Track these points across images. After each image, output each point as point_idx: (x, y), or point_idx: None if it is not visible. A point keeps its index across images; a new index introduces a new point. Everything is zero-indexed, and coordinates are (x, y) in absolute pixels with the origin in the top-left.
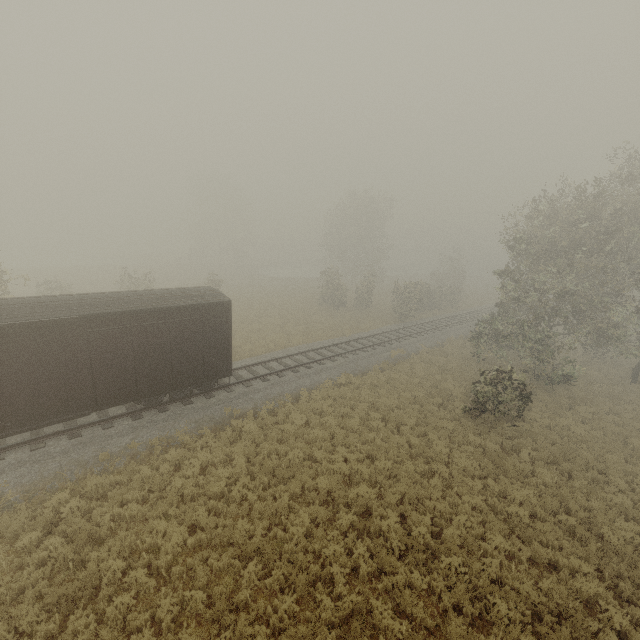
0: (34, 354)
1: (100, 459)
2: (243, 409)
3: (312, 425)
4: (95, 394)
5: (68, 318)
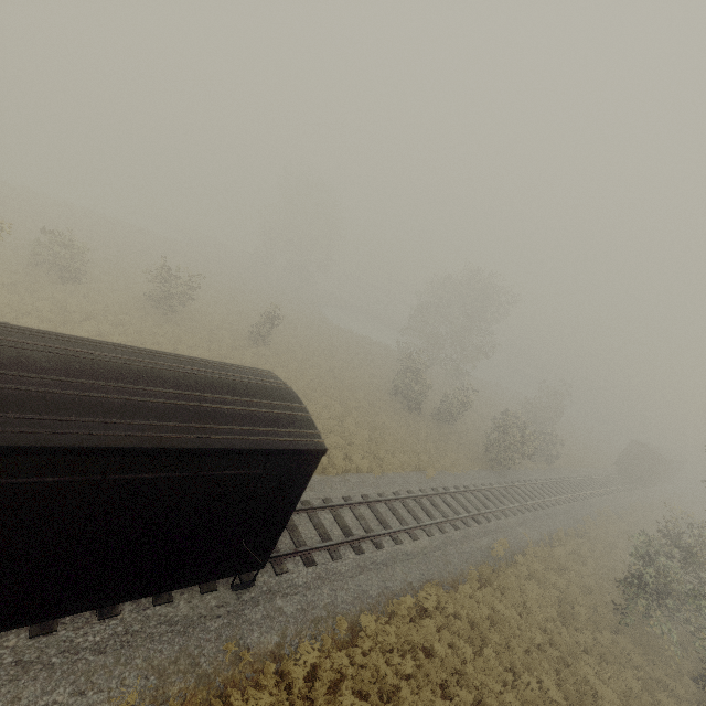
0: None
1: None
2: (259, 645)
3: None
4: None
5: None
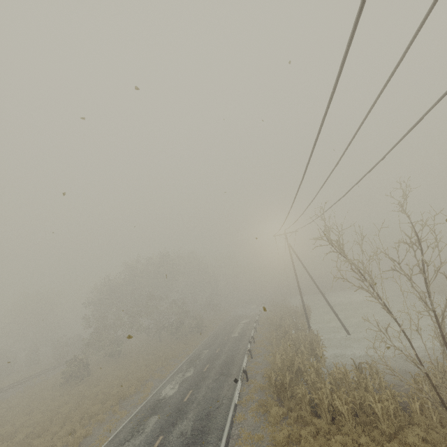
0: None
1: None
2: None
3: None
4: None
5: None
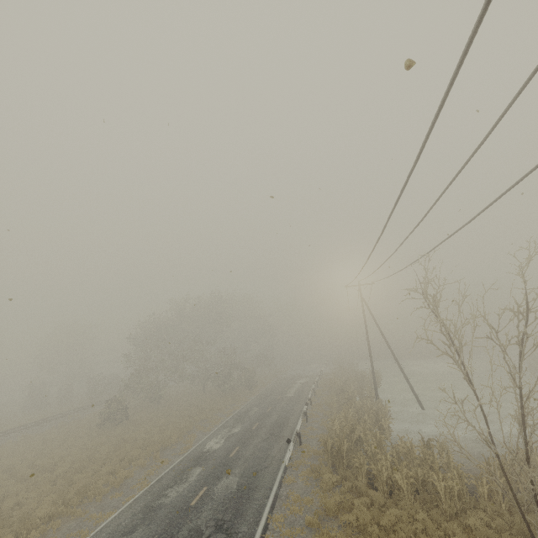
0: None
1: None
2: None
3: None
4: None
5: None
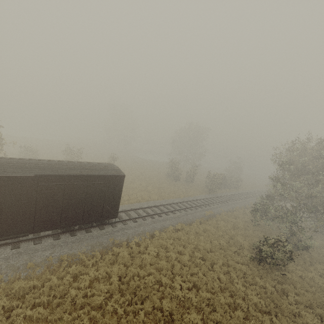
0: (1, 195)
1: (27, 267)
2: (120, 240)
3: (160, 256)
4: (34, 223)
5: (28, 175)
